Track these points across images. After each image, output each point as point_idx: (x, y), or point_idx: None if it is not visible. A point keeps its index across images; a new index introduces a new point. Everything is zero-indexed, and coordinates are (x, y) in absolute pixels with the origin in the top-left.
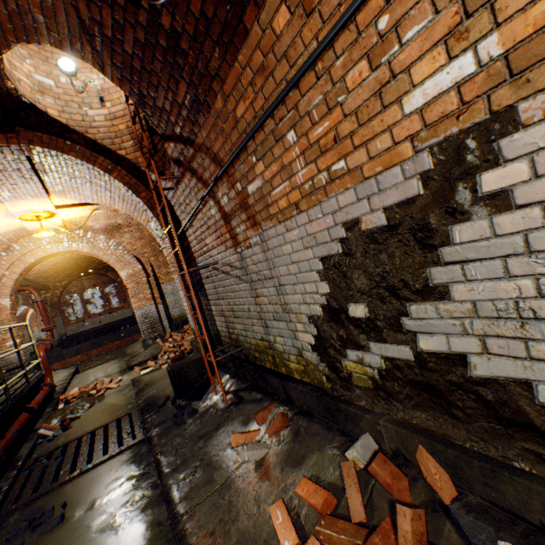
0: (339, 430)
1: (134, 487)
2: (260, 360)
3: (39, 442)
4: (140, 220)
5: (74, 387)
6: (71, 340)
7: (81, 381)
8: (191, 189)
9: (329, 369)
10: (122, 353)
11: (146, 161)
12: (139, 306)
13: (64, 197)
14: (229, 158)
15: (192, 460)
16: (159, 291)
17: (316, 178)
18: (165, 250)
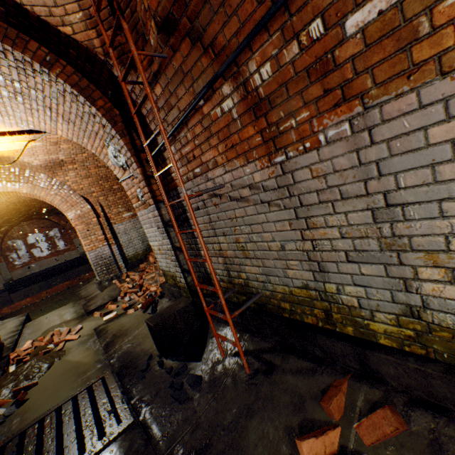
0: None
1: None
2: (290, 312)
3: None
4: (90, 149)
5: (26, 339)
6: (18, 284)
7: (33, 331)
8: (184, 75)
9: None
10: (72, 293)
11: (107, 36)
12: (91, 248)
13: None
14: None
15: None
16: (111, 232)
17: None
18: (125, 183)
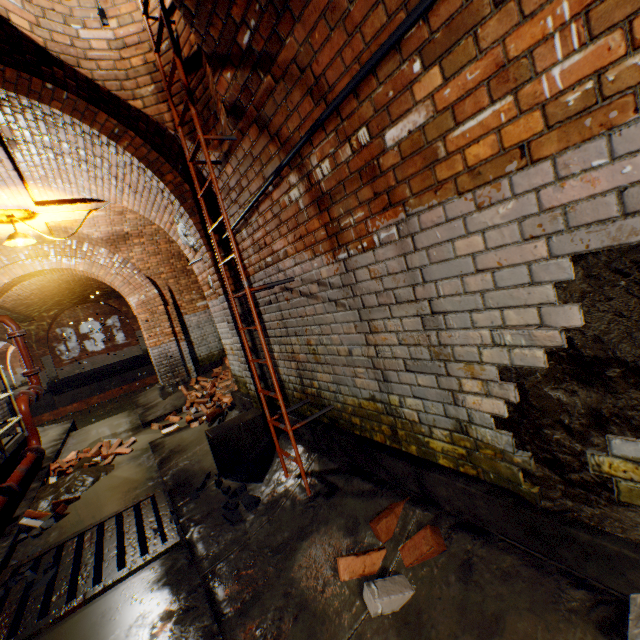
0: (564, 573)
1: (173, 637)
2: (361, 429)
3: (20, 538)
4: (159, 224)
5: (70, 449)
6: (64, 384)
7: (79, 441)
8: (253, 159)
9: (539, 462)
10: (130, 401)
11: (177, 114)
12: (154, 344)
13: (47, 187)
14: (355, 75)
15: (270, 594)
16: (181, 324)
17: (615, 68)
18: (196, 266)
